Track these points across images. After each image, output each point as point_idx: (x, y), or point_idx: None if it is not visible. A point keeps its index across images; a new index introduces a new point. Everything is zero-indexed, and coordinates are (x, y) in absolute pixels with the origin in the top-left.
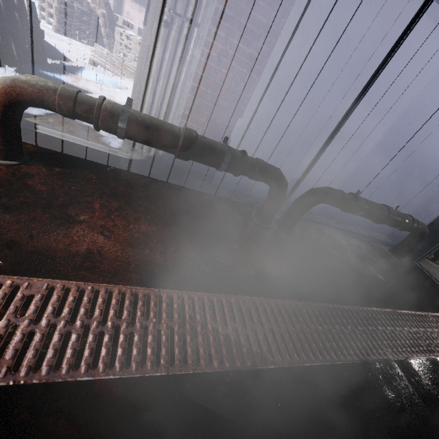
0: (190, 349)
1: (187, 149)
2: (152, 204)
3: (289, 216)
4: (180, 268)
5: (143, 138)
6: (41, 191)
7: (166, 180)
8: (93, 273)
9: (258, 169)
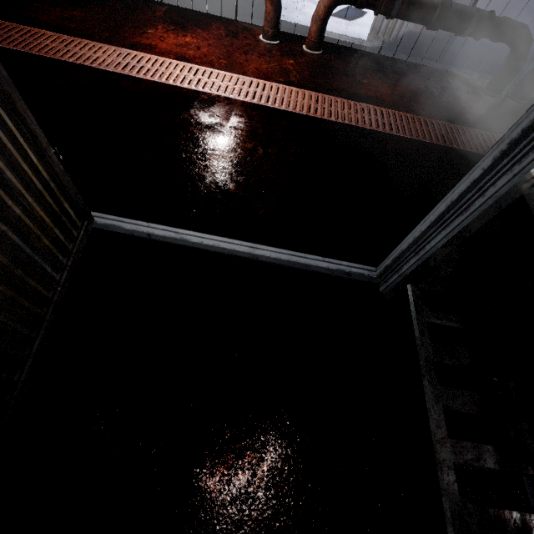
0: (440, 139)
1: (441, 18)
2: (399, 76)
3: (525, 83)
4: (427, 110)
5: (409, 14)
6: (338, 68)
7: (403, 62)
8: (383, 105)
9: (503, 27)
